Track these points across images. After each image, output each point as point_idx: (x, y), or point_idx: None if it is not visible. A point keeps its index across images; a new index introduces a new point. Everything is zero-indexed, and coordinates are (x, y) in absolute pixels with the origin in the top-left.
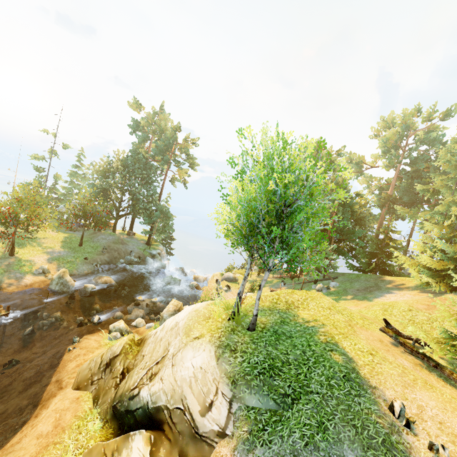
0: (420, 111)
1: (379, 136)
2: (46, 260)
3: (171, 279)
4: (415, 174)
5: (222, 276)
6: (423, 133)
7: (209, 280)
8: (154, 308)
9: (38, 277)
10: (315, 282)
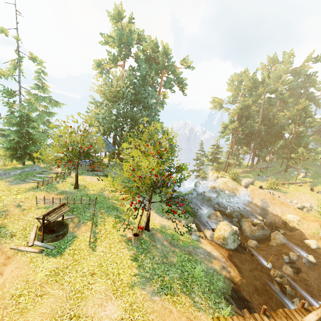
0: (293, 55)
1: (265, 69)
2: (161, 217)
3: (226, 195)
4: (288, 96)
5: (246, 182)
6: (297, 70)
7: (221, 186)
8: (270, 225)
9: (203, 242)
10: (286, 171)
